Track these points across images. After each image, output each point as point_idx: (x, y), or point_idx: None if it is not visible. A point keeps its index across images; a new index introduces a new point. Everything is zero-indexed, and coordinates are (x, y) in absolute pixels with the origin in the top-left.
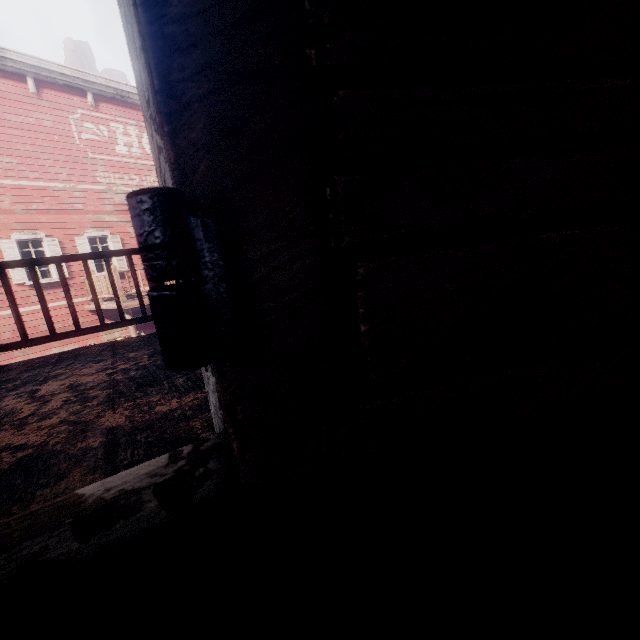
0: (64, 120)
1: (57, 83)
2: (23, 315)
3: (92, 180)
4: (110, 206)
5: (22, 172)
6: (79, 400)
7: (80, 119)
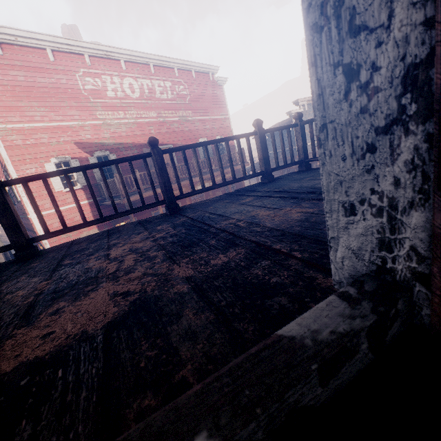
0: (73, 77)
1: (66, 52)
2: (64, 211)
3: (94, 117)
4: (107, 134)
5: (52, 117)
6: (145, 259)
7: (83, 75)
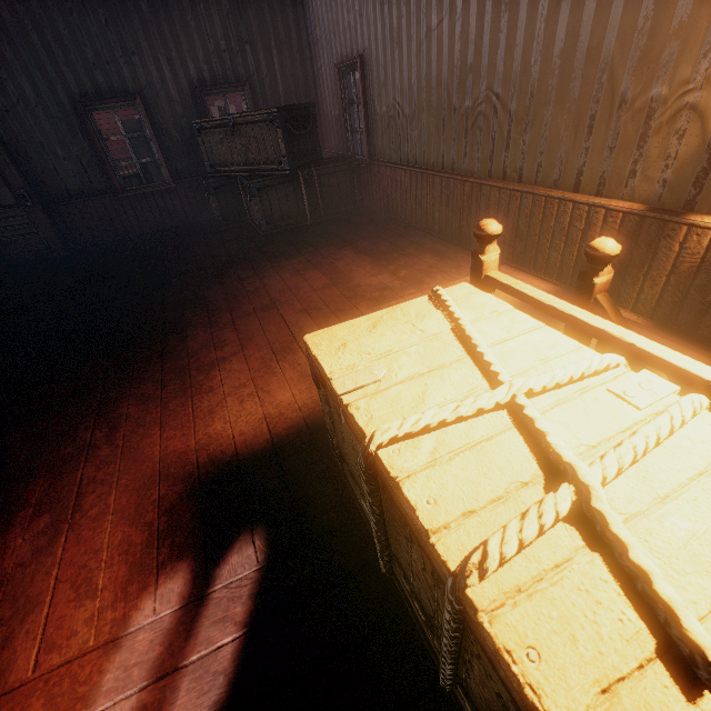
0: None
1: None
2: None
3: None
4: None
5: None
6: None
7: None
